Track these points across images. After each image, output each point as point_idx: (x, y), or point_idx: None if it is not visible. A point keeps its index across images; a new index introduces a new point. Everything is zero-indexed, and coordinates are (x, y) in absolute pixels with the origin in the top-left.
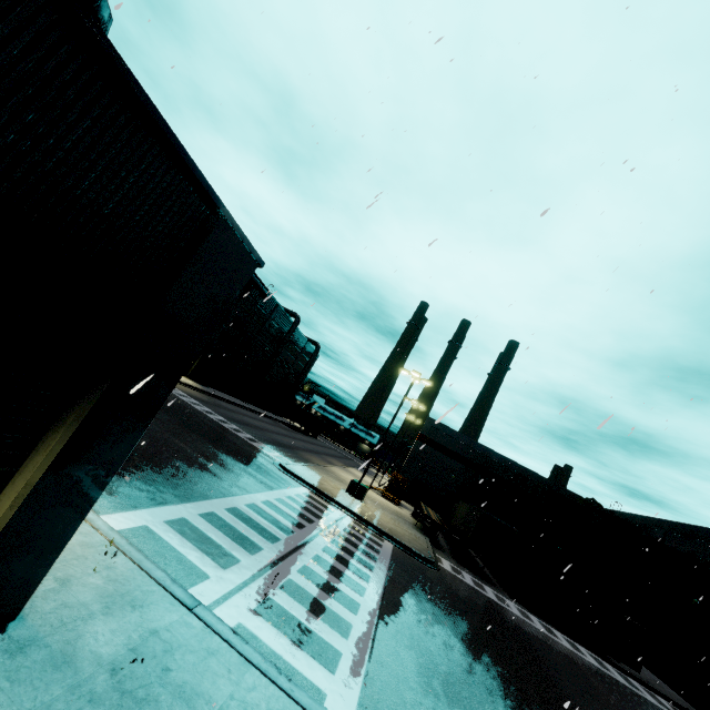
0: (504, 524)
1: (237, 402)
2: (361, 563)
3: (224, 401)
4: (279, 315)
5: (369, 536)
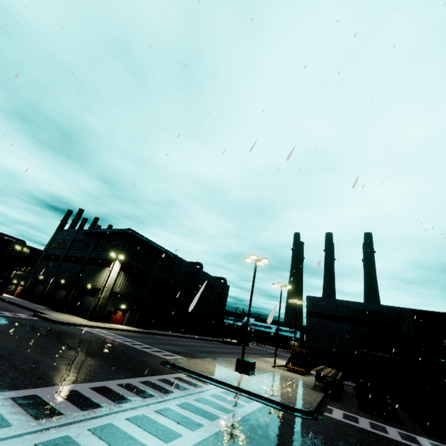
0: (382, 355)
1: (175, 334)
2: (182, 424)
3: (160, 335)
4: (187, 267)
5: (233, 400)
